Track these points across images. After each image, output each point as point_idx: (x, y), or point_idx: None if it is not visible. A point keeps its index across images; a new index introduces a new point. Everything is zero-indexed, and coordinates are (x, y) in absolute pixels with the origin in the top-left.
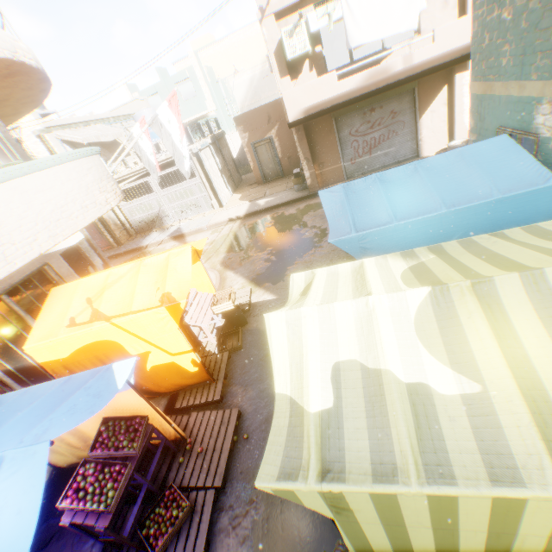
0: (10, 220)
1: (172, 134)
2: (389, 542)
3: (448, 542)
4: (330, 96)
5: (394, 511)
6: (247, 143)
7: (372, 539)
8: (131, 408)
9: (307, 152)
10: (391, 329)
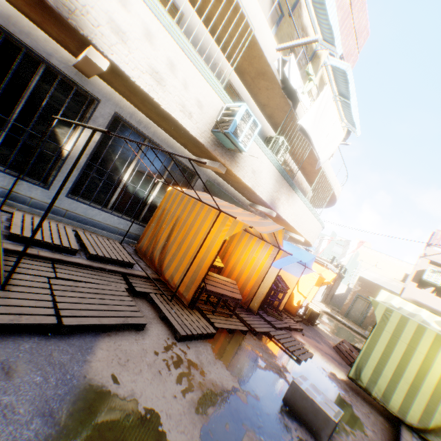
0: (307, 222)
1: (349, 249)
2: (382, 350)
3: (405, 360)
4: (435, 308)
5: (400, 328)
6: (355, 291)
7: (377, 345)
8: (286, 282)
9: None
10: (425, 315)
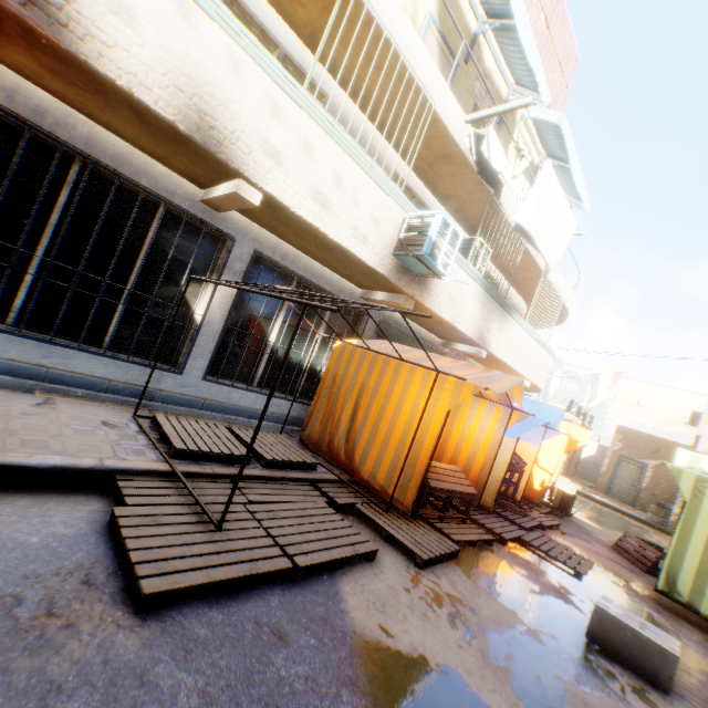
0: (531, 356)
1: (600, 388)
2: (702, 542)
3: None
4: None
5: None
6: (614, 451)
7: (692, 535)
8: (520, 455)
9: None
10: None
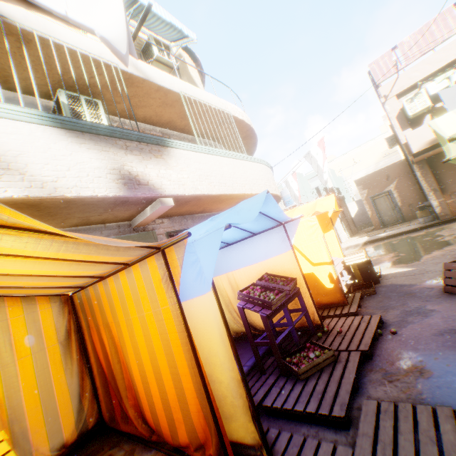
0: (237, 173)
1: (318, 160)
2: None
3: None
4: None
5: None
6: (366, 197)
7: None
8: (284, 274)
9: (432, 183)
10: None
